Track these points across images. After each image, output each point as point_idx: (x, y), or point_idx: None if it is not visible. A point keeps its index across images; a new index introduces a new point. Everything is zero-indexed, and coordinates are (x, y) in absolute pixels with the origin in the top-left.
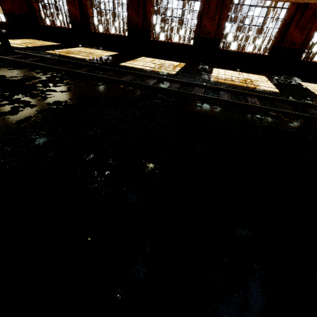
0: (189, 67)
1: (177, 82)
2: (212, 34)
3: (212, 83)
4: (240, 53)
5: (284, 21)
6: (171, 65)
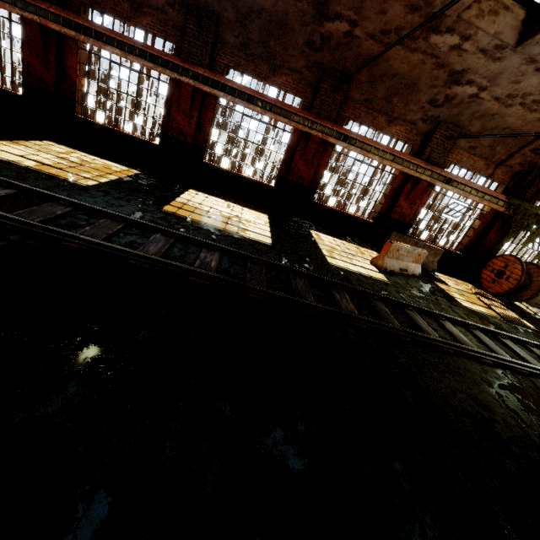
0: (140, 179)
1: (65, 203)
2: (190, 138)
3: (158, 216)
4: (236, 176)
5: (288, 147)
6: (102, 169)
